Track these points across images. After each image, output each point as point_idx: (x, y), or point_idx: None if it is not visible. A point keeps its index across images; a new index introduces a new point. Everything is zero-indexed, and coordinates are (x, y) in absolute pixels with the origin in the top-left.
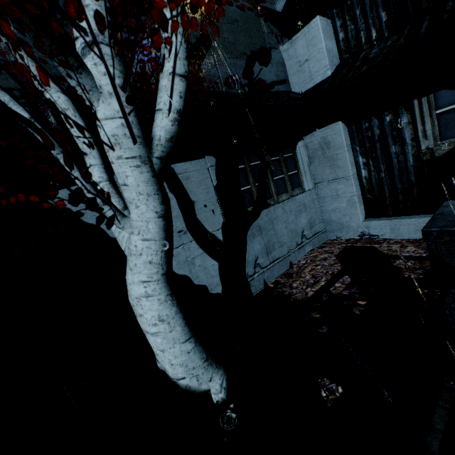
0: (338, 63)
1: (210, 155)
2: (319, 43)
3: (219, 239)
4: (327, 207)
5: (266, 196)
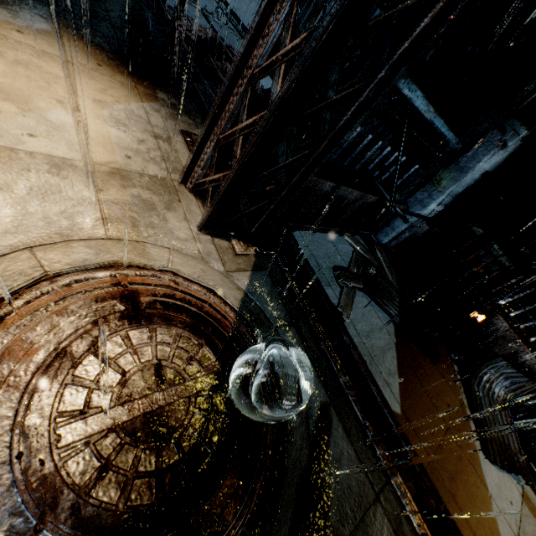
0: None
1: None
2: None
3: None
4: None
5: None
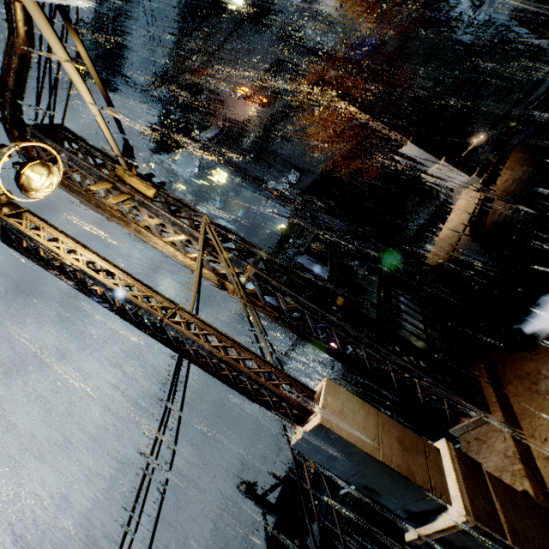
0: None
1: None
2: None
3: None
4: None
5: None
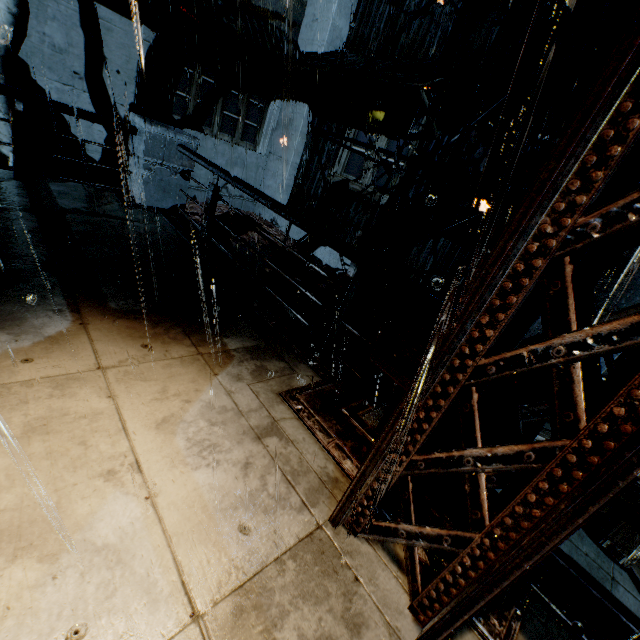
0: (341, 49)
1: (151, 29)
2: (331, 12)
3: (120, 115)
4: (267, 181)
5: (204, 121)
